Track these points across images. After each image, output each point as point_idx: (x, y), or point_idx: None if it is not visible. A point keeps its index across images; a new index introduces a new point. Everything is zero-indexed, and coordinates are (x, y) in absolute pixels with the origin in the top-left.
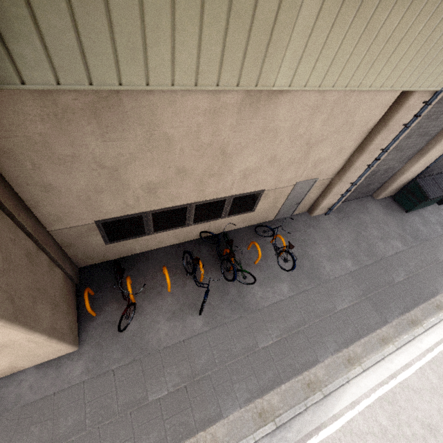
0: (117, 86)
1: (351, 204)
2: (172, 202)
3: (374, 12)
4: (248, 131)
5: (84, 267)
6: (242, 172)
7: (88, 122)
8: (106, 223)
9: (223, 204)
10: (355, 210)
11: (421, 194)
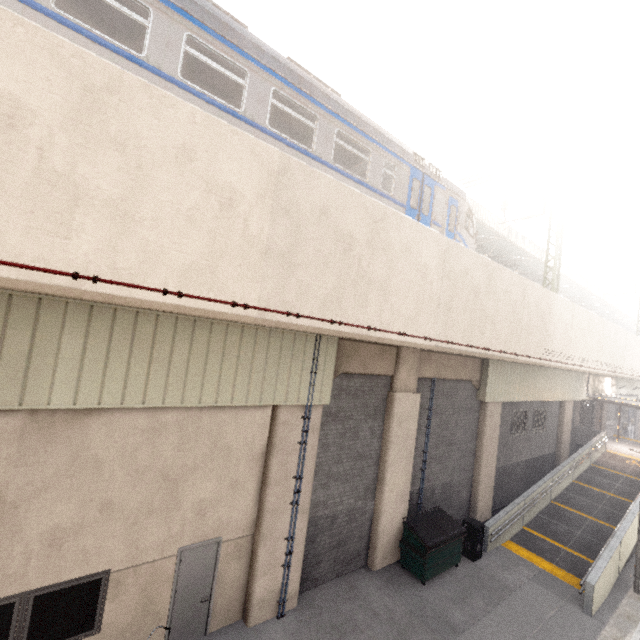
0: None
1: (329, 587)
2: None
3: (155, 347)
4: (45, 465)
5: None
6: (47, 535)
7: None
8: None
9: (8, 617)
10: (336, 598)
11: (418, 543)
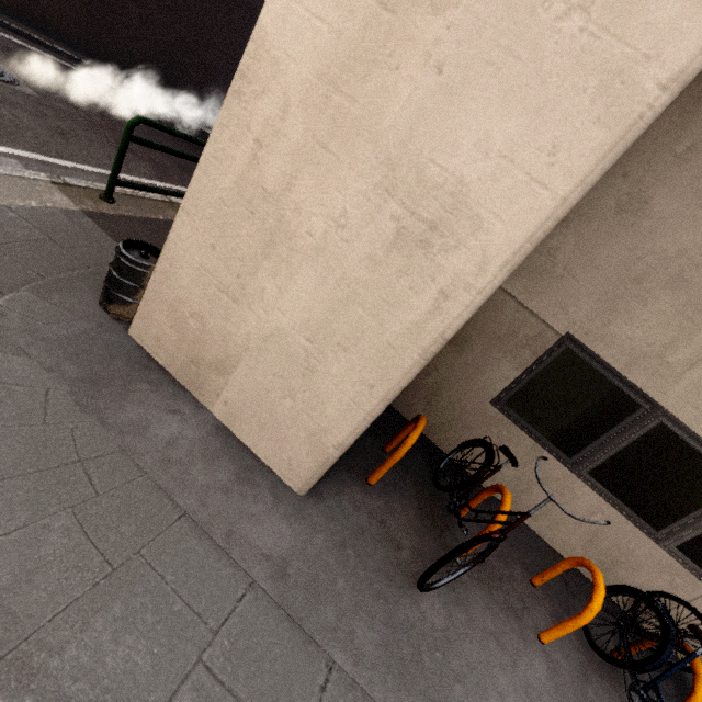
0: None
1: None
2: None
3: None
4: None
5: (393, 409)
6: None
7: None
8: (571, 356)
9: None
10: None
11: None
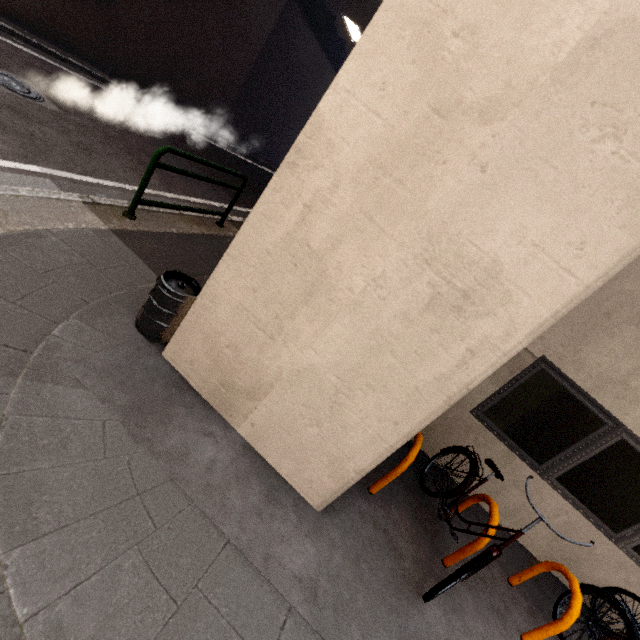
0: None
1: None
2: None
3: None
4: None
5: None
6: None
7: None
8: (545, 376)
9: None
10: None
11: None
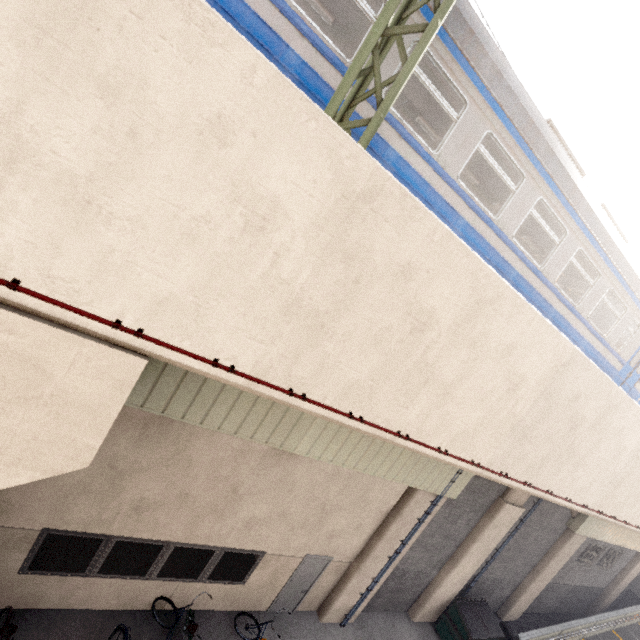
0: (179, 418)
1: (378, 618)
2: (151, 532)
3: None
4: (266, 477)
5: None
6: (247, 519)
7: (135, 428)
8: (53, 535)
9: (209, 557)
10: (382, 631)
11: (462, 628)
